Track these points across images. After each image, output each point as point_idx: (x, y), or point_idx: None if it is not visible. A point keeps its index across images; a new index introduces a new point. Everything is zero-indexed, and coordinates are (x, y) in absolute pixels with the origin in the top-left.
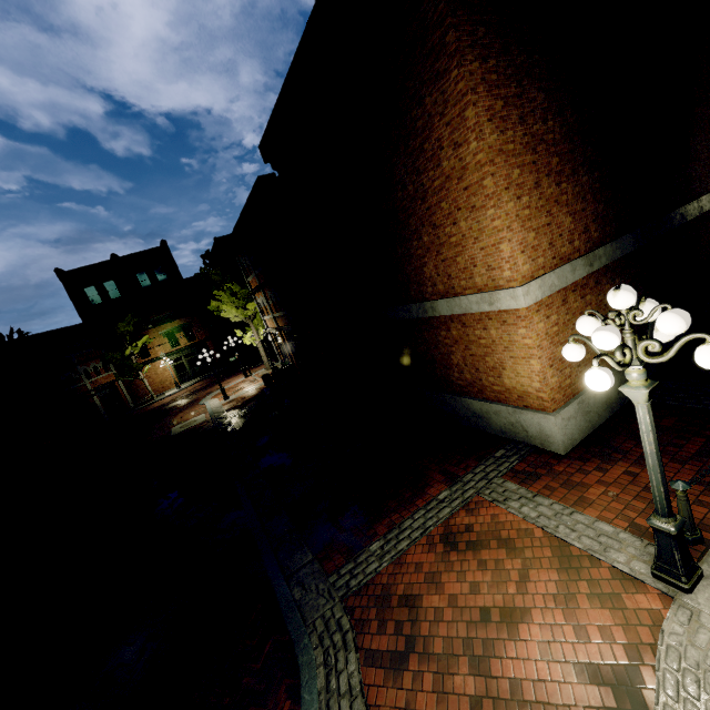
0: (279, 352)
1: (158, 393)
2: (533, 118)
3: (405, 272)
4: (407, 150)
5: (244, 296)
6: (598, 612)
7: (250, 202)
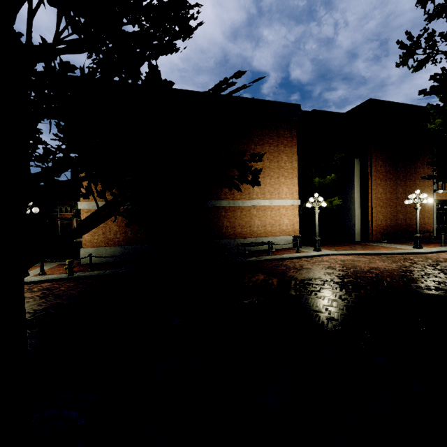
0: None
1: None
2: None
3: None
4: None
5: None
6: None
7: None
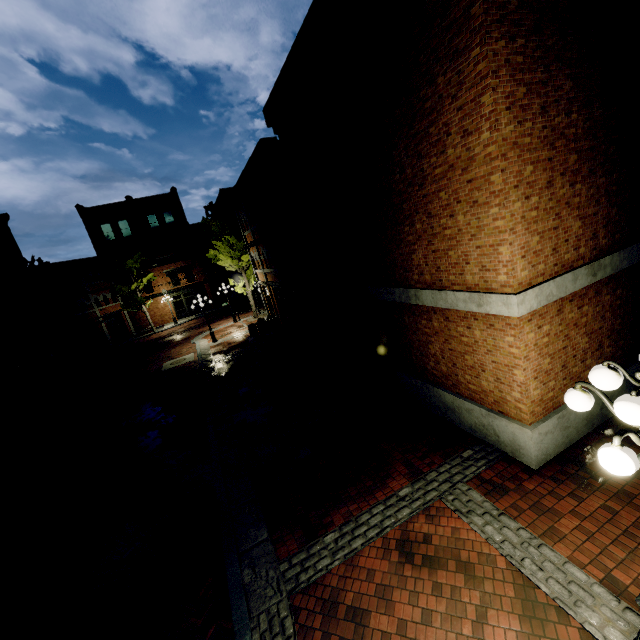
0: (266, 303)
1: (157, 325)
2: (556, 108)
3: (392, 255)
4: (411, 131)
5: (240, 248)
6: None
7: (251, 163)
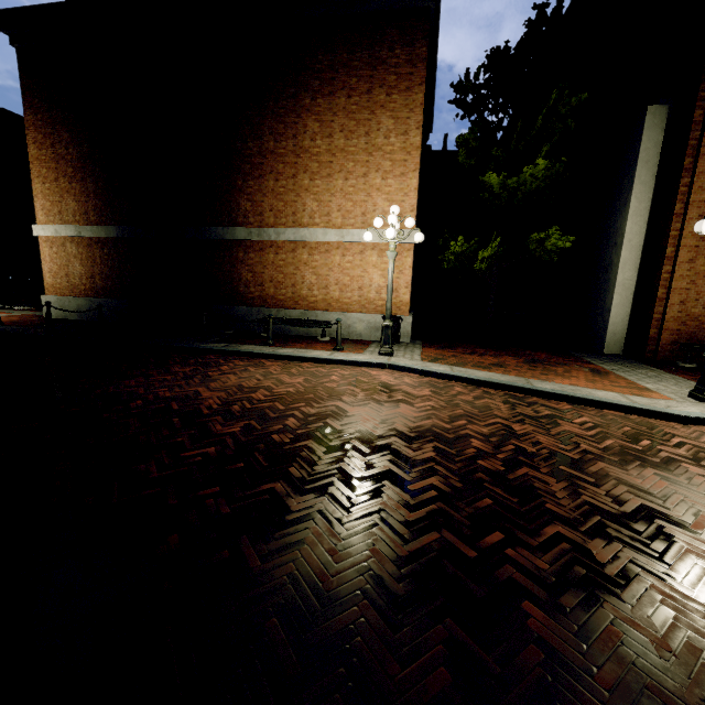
0: None
1: None
2: (60, 146)
3: None
4: None
5: None
6: None
7: None
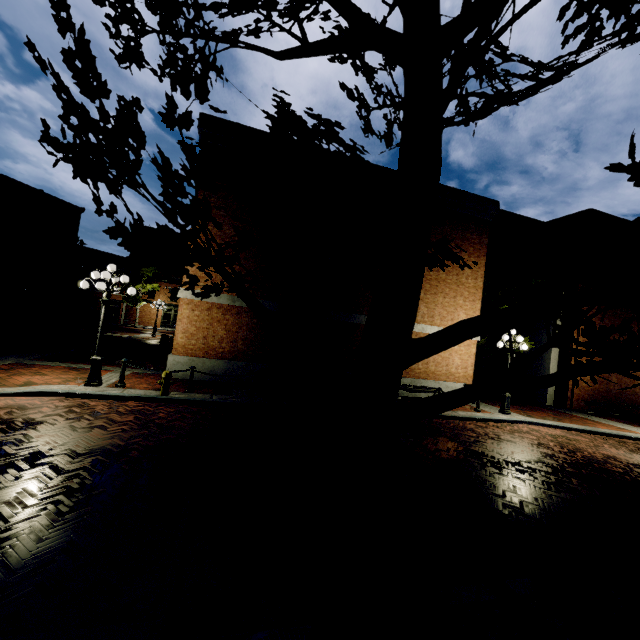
0: None
1: (143, 324)
2: (229, 227)
3: None
4: None
5: None
6: (59, 381)
7: None
